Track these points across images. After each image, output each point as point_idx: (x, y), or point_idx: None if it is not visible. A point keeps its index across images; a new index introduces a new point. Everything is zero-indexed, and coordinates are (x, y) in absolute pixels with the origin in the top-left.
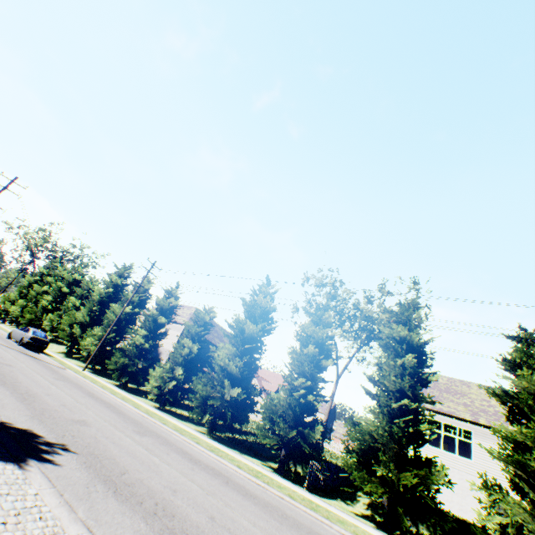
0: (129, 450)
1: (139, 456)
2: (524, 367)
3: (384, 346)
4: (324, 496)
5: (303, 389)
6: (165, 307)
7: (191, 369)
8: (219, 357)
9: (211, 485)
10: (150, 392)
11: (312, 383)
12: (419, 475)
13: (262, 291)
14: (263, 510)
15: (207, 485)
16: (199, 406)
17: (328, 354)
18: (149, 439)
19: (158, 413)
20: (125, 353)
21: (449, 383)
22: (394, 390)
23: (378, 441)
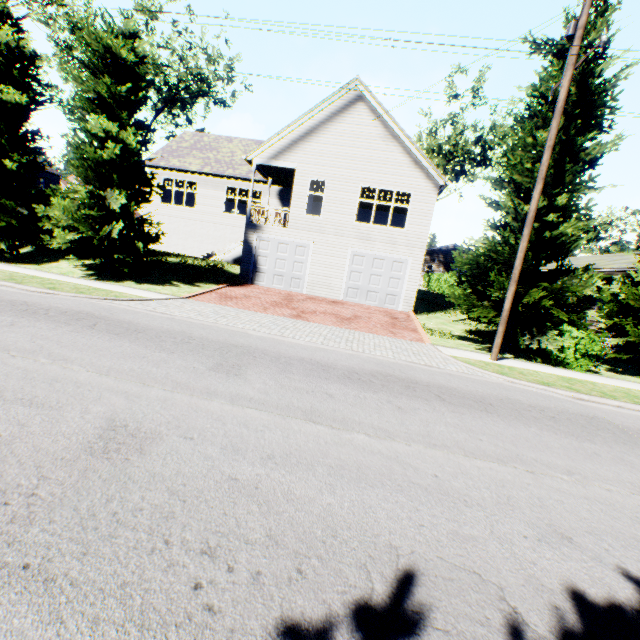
0: None
1: None
2: (93, 67)
3: None
4: None
5: None
6: None
7: None
8: None
9: None
10: None
11: None
12: (6, 205)
13: None
14: None
15: None
16: None
17: None
18: None
19: None
20: None
21: (213, 142)
22: None
23: None
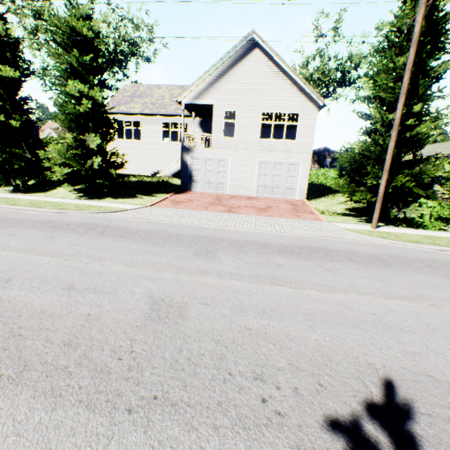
0: None
1: None
2: (64, 45)
3: None
4: None
5: None
6: None
7: None
8: None
9: None
10: None
11: None
12: (16, 153)
13: None
14: None
15: None
16: None
17: None
18: None
19: None
20: None
21: (147, 90)
22: None
23: None
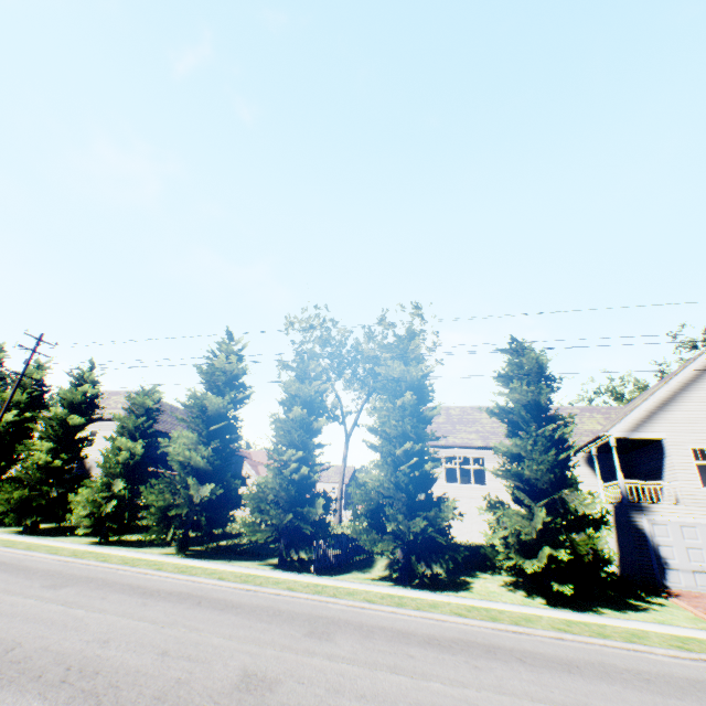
0: (28, 615)
1: (47, 617)
2: (516, 379)
3: (383, 389)
4: (338, 573)
5: (295, 462)
6: (76, 400)
7: (140, 478)
8: (177, 451)
9: (173, 614)
10: (84, 525)
11: (306, 452)
12: (430, 517)
13: (223, 350)
14: (248, 617)
15: (165, 616)
16: (160, 523)
17: (321, 413)
18: (71, 589)
19: (95, 550)
20: (23, 482)
21: (462, 413)
22: (399, 436)
23: (386, 496)
